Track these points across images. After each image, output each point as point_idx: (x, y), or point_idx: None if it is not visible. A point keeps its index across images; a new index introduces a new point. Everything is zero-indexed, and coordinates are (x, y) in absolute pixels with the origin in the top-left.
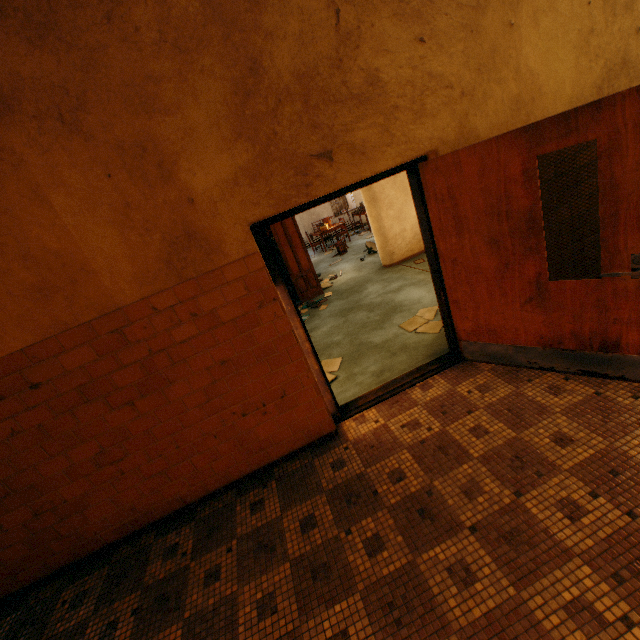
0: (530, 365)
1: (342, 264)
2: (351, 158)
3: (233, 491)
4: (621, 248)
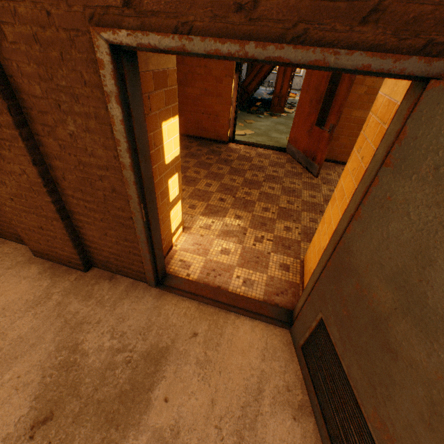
0: (297, 160)
1: None
2: None
3: (188, 138)
4: (330, 120)
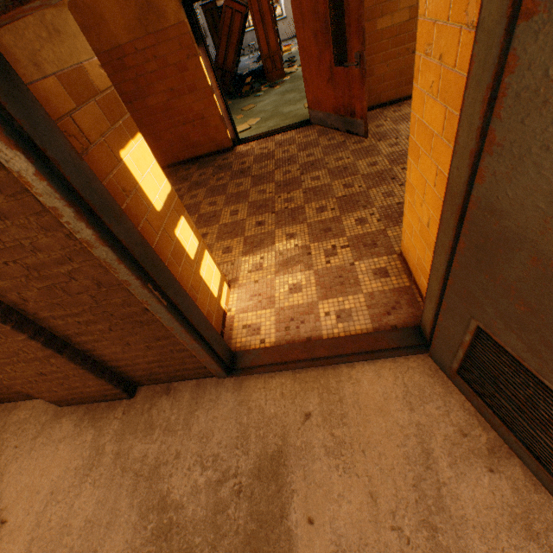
0: (332, 127)
1: None
2: None
3: (181, 166)
4: (352, 48)
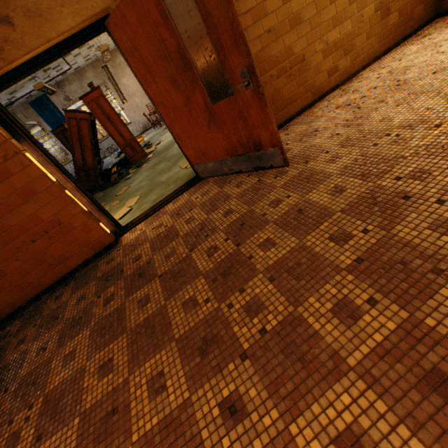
0: (231, 172)
1: (167, 133)
2: (31, 21)
3: (50, 293)
4: (233, 67)
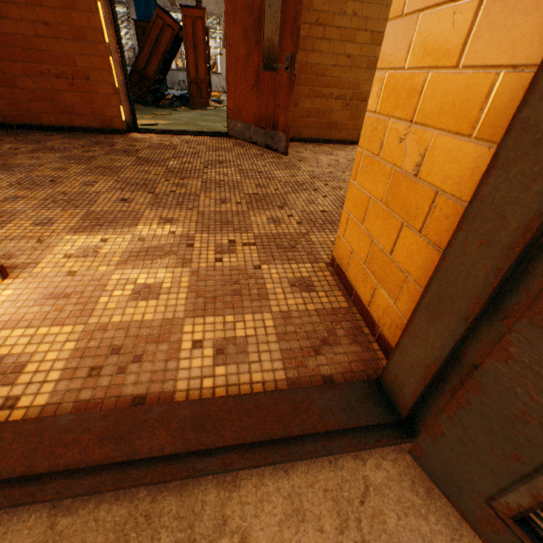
0: (250, 140)
1: None
2: None
3: (42, 131)
4: (285, 49)
